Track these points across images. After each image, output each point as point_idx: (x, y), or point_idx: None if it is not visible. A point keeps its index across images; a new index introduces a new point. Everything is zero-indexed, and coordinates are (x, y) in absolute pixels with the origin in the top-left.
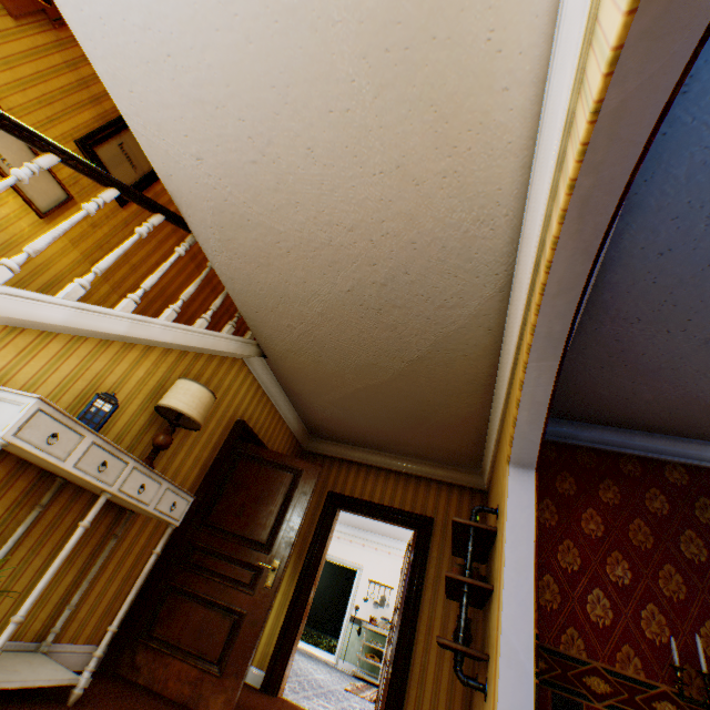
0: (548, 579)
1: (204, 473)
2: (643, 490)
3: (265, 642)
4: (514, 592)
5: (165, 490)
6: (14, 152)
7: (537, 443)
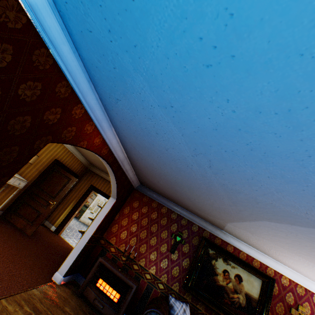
0: (117, 225)
1: (40, 173)
2: (153, 211)
3: (59, 221)
4: (93, 226)
5: (17, 180)
6: None
7: (116, 193)
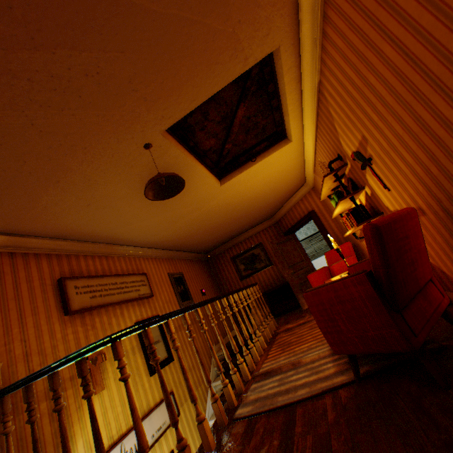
0: None
1: None
2: None
3: None
4: None
5: None
6: (157, 419)
7: None
